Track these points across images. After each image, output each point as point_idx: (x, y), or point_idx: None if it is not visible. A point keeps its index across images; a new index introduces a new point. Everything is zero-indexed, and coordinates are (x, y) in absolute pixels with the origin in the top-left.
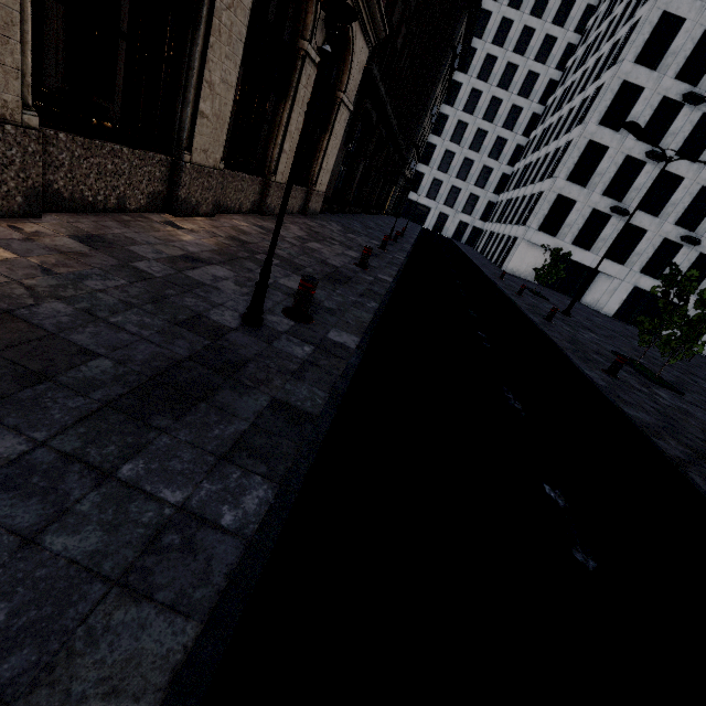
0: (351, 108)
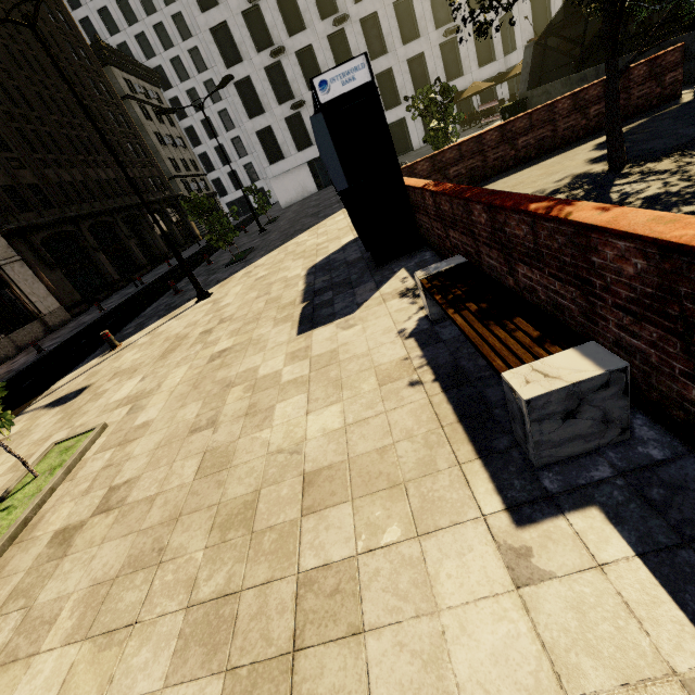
0: (18, 258)
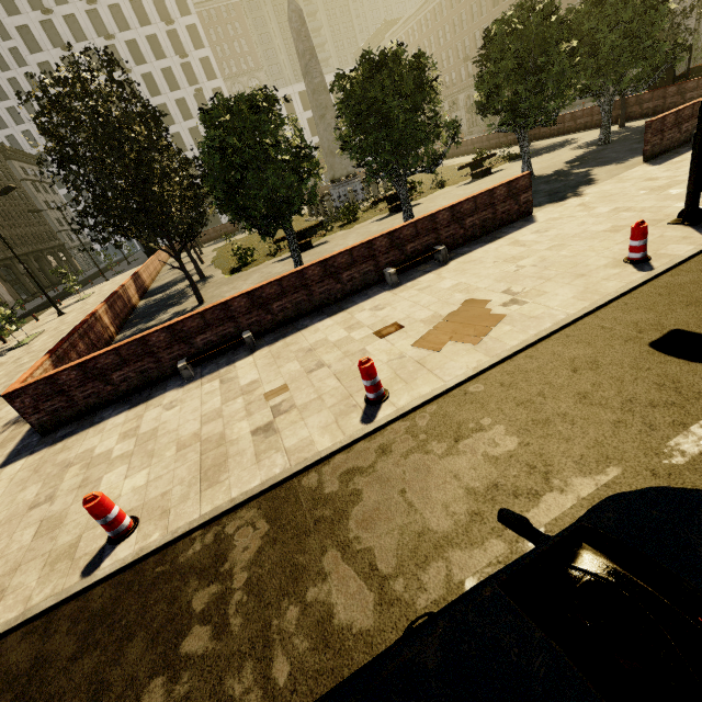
0: None
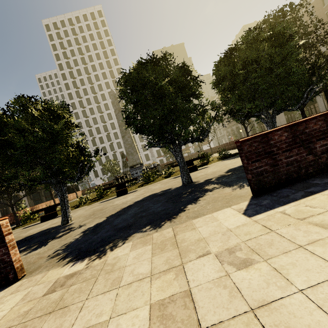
0: (26, 197)
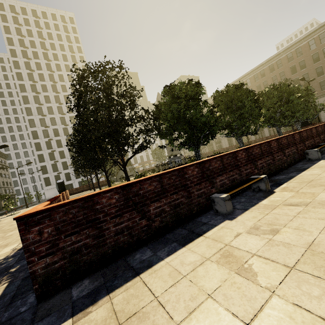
0: None
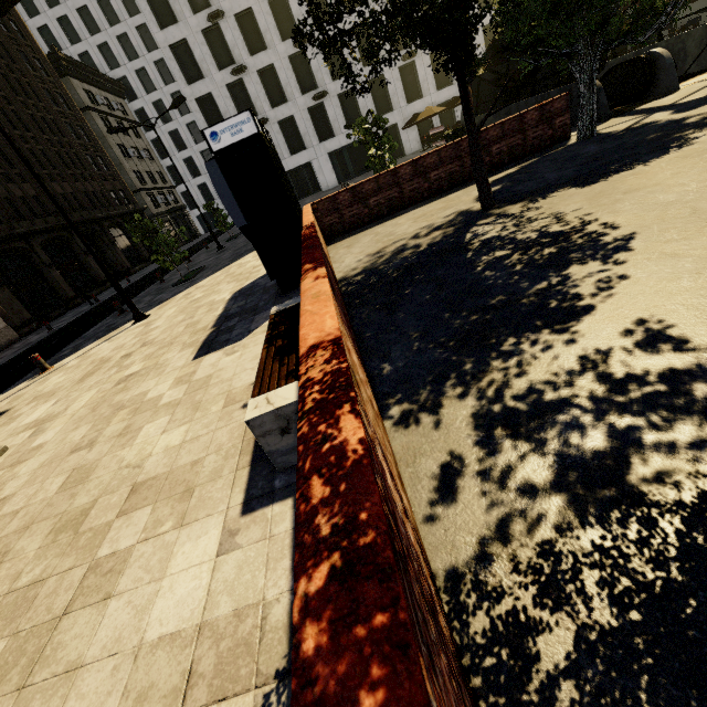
0: None
